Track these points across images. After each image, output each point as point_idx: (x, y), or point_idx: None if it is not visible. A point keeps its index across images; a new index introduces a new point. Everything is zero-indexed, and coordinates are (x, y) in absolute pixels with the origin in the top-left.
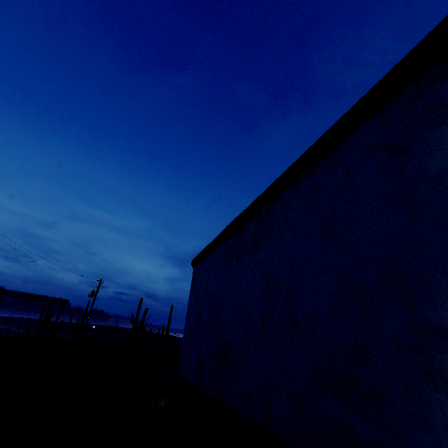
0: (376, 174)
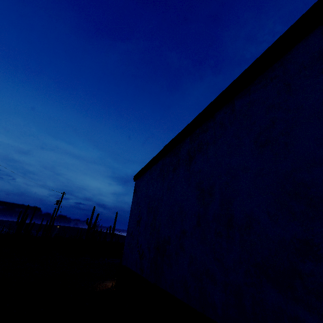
0: (320, 81)
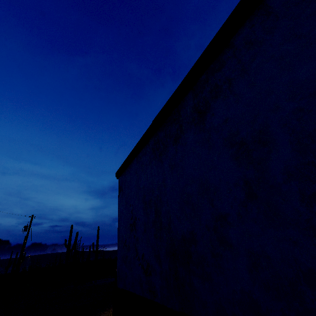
0: None
